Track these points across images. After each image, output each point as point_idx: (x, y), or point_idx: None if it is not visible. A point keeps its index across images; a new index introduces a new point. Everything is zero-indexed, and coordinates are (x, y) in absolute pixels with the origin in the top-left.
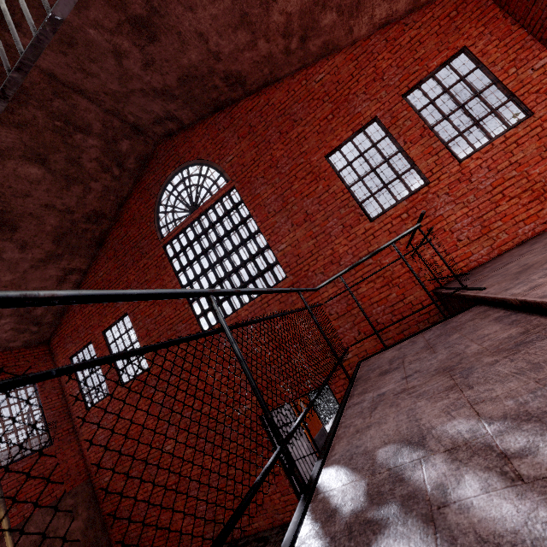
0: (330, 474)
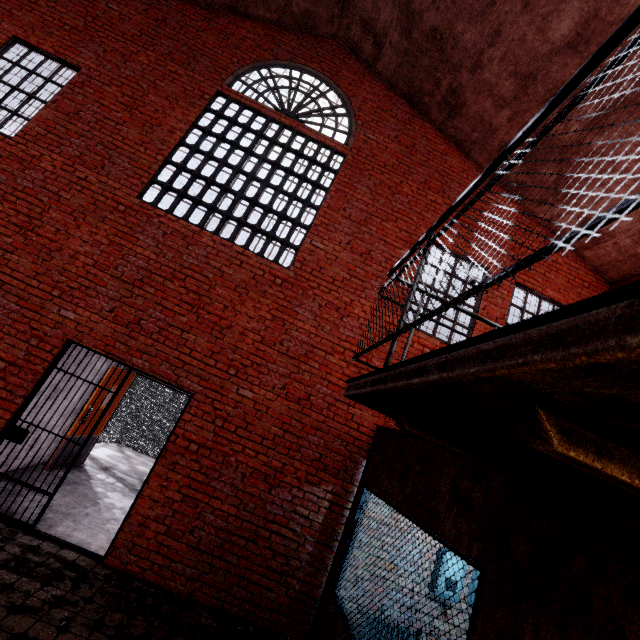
0: None
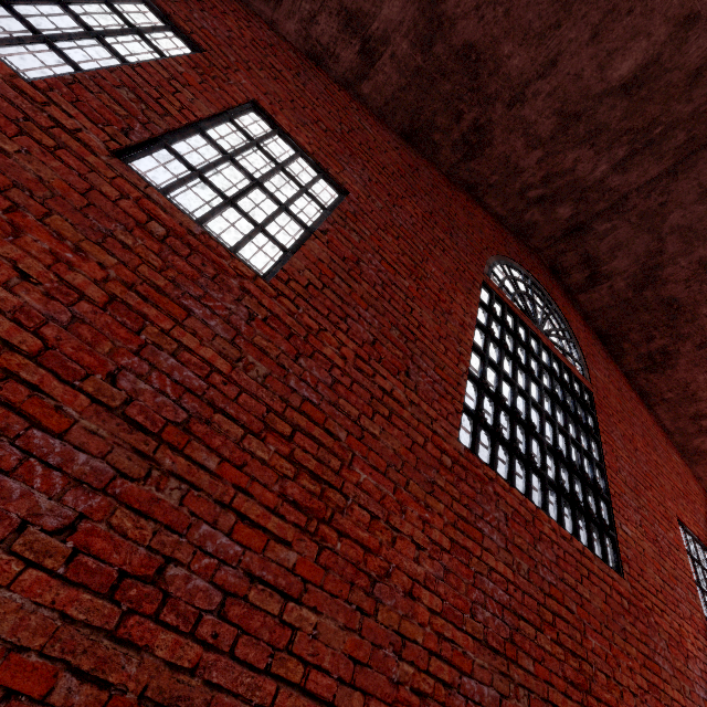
0: None
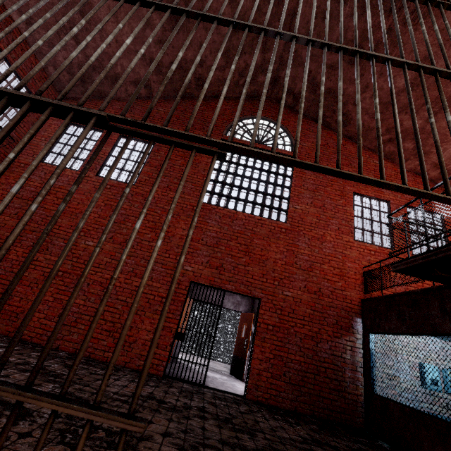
0: None
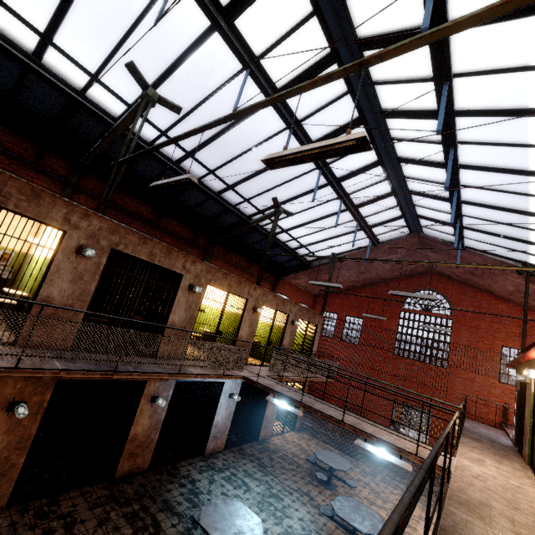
0: (466, 423)
